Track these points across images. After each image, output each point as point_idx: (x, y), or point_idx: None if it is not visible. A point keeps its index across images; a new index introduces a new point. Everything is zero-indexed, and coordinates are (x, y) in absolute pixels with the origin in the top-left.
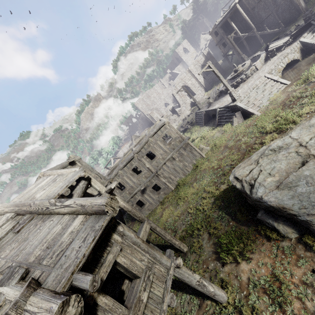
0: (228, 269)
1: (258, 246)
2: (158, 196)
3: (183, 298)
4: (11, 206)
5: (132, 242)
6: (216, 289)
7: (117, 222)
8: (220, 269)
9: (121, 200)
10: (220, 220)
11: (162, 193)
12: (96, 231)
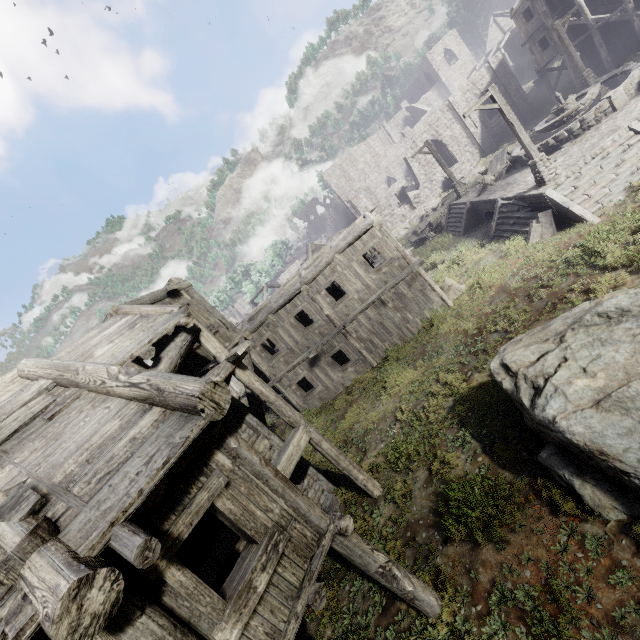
0: (455, 552)
1: (529, 519)
2: (342, 374)
3: (357, 584)
4: (48, 368)
5: (252, 472)
6: (419, 589)
7: (228, 429)
8: (438, 548)
9: (257, 378)
10: (458, 447)
11: (352, 371)
12: (173, 446)
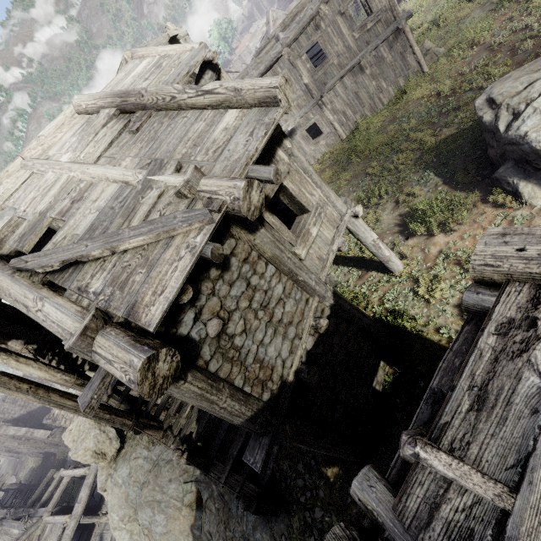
0: (413, 242)
1: (473, 216)
2: (314, 148)
3: (339, 270)
4: (108, 97)
5: (301, 168)
6: (393, 256)
7: (283, 134)
8: (400, 243)
9: None
10: (421, 184)
11: (323, 144)
12: (266, 124)
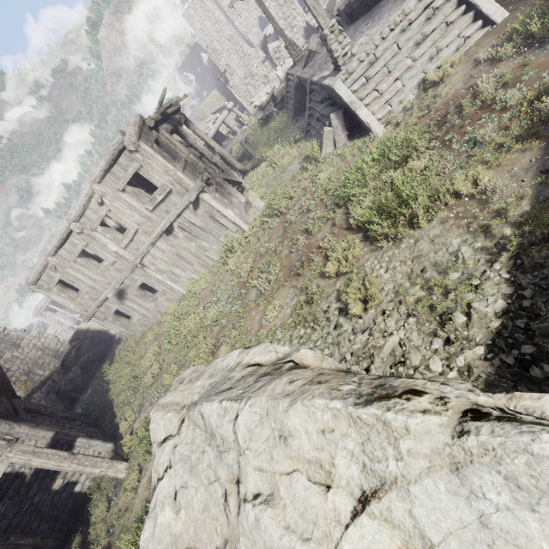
0: None
1: None
2: (154, 304)
3: None
4: None
5: None
6: None
7: None
8: None
9: None
10: None
11: (163, 299)
12: None
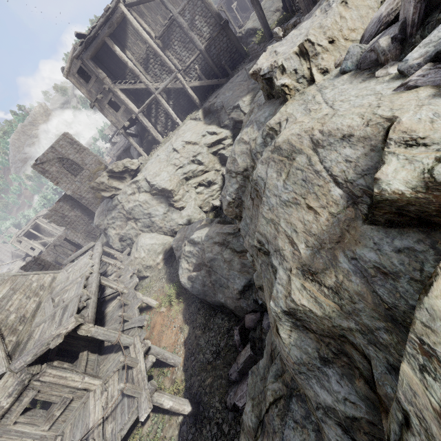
0: None
1: None
2: None
3: None
4: None
5: None
6: None
7: None
8: None
9: None
10: None
11: None
12: None
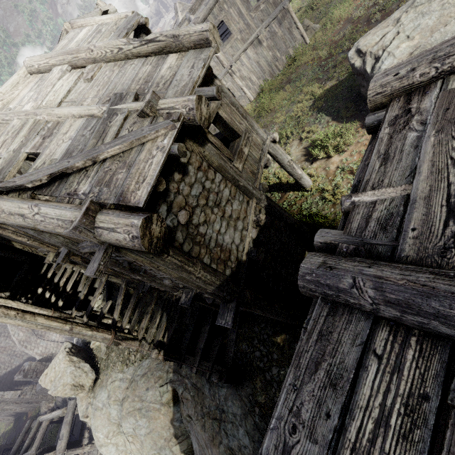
0: (317, 165)
1: (357, 139)
2: None
3: None
4: (59, 55)
5: (230, 102)
6: (304, 174)
7: (213, 75)
8: (307, 167)
9: None
10: (317, 123)
11: None
12: (203, 59)
